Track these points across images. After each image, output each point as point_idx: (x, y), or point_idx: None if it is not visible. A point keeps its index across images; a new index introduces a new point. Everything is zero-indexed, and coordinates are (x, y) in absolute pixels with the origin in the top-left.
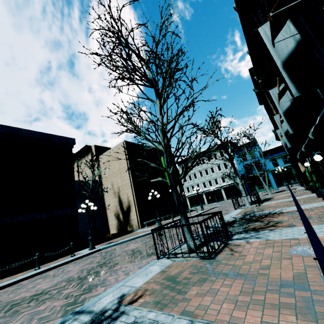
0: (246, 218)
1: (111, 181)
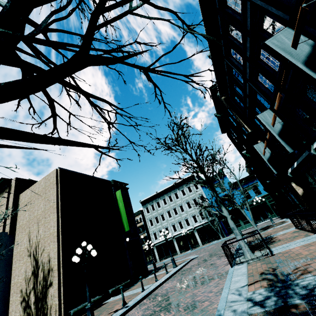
0: (307, 314)
1: (29, 233)
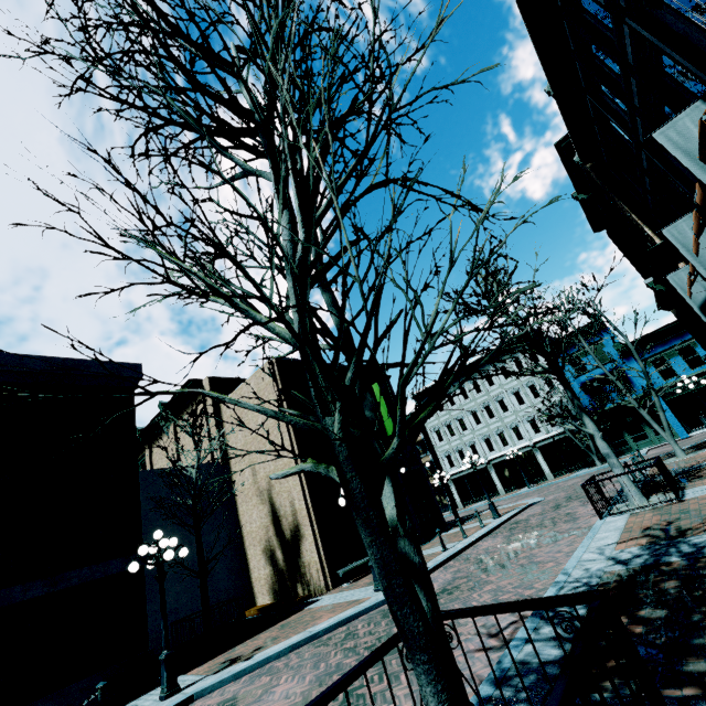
0: (676, 570)
1: (251, 463)
